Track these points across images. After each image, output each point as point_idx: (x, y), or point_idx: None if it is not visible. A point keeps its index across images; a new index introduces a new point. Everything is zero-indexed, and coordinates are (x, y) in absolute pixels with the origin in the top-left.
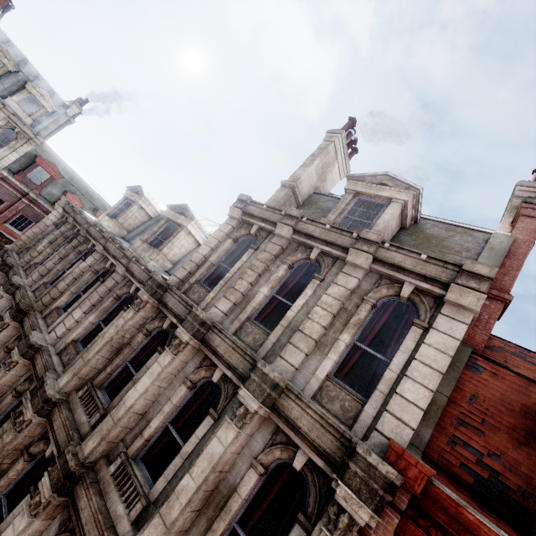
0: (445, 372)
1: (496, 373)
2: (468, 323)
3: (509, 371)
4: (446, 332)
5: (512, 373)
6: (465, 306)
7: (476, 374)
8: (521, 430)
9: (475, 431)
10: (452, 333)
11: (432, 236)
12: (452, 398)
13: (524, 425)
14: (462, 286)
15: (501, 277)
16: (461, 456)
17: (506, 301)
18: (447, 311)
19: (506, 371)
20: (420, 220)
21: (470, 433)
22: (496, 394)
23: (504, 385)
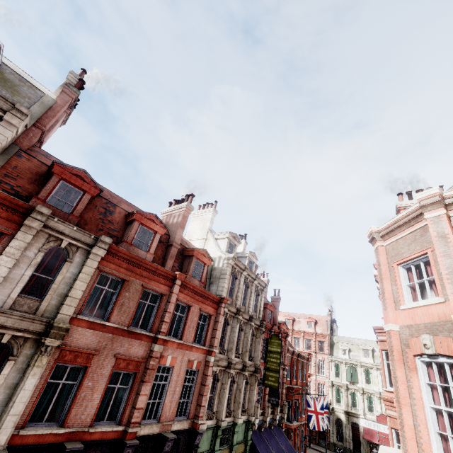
0: (3, 155)
1: (29, 159)
2: (13, 132)
3: (36, 159)
4: (1, 133)
5: (37, 160)
6: (13, 124)
7: (19, 159)
8: (33, 179)
9: (13, 179)
10: (4, 134)
11: (9, 80)
12: (4, 166)
13: (35, 178)
14: (13, 114)
15: (44, 119)
16: (4, 187)
17: (43, 130)
18: (4, 124)
19: (34, 159)
20: (2, 65)
21: (10, 179)
22: (27, 167)
23: (32, 164)
